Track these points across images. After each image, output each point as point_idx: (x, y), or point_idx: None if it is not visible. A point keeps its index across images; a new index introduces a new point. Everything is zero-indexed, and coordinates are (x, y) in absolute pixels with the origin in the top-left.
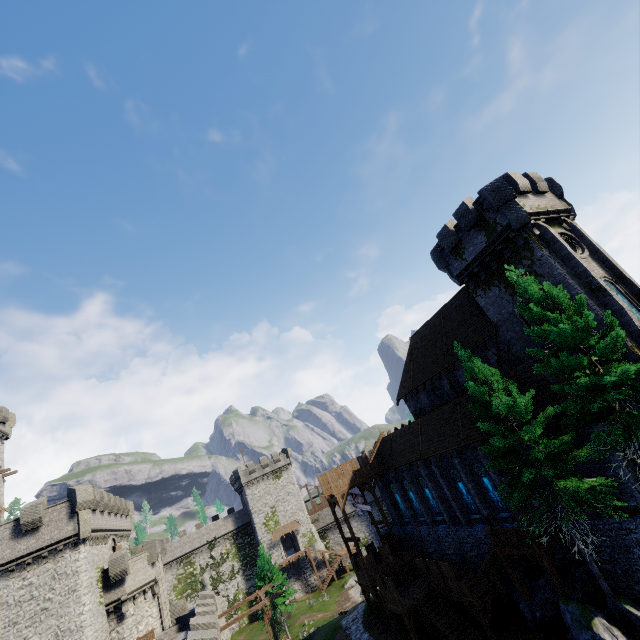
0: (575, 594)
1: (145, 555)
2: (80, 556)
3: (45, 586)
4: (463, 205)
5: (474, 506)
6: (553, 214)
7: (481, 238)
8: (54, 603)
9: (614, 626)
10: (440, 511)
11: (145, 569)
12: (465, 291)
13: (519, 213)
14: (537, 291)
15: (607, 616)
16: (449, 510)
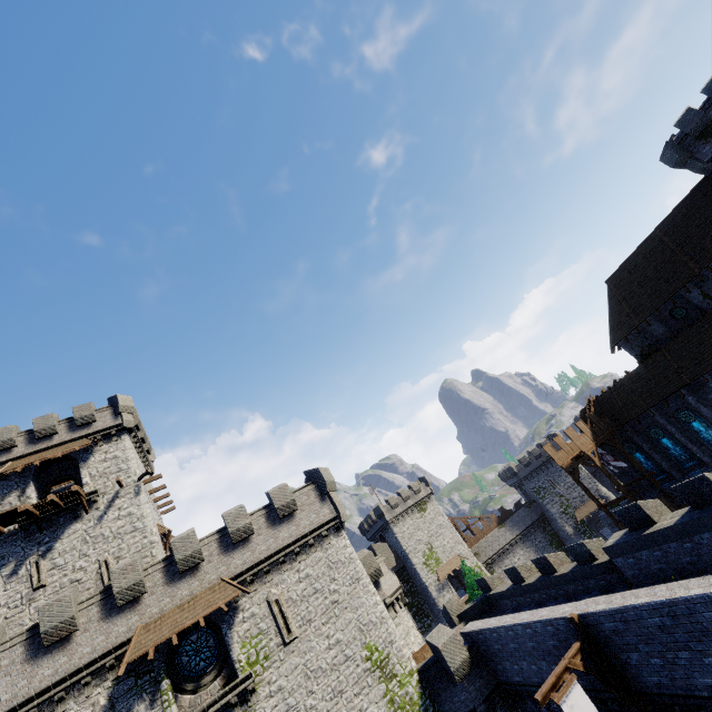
0: None
1: (383, 559)
2: (346, 542)
3: (324, 577)
4: None
5: None
6: None
7: None
8: (342, 595)
9: None
10: None
11: (388, 574)
12: (694, 194)
13: None
14: None
15: None
16: None
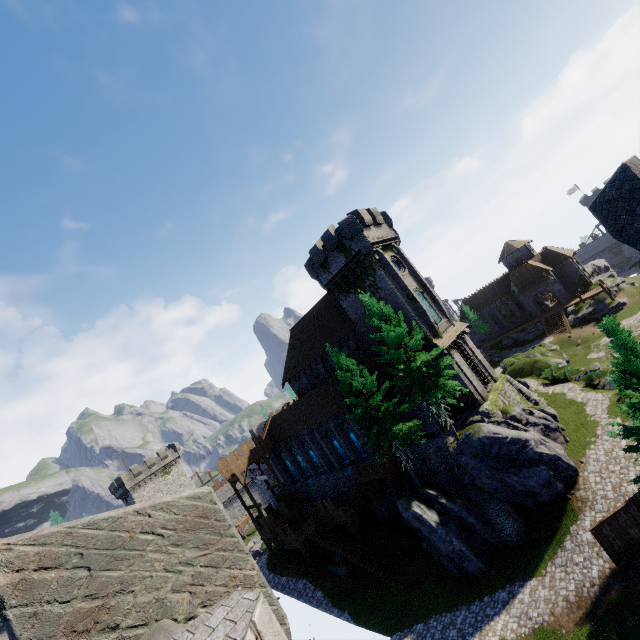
0: (404, 493)
1: None
2: None
3: None
4: (328, 232)
5: (345, 455)
6: (387, 242)
7: (341, 258)
8: None
9: (422, 503)
10: (322, 465)
11: None
12: (332, 293)
13: (366, 243)
14: (377, 307)
15: (419, 499)
16: (328, 462)
